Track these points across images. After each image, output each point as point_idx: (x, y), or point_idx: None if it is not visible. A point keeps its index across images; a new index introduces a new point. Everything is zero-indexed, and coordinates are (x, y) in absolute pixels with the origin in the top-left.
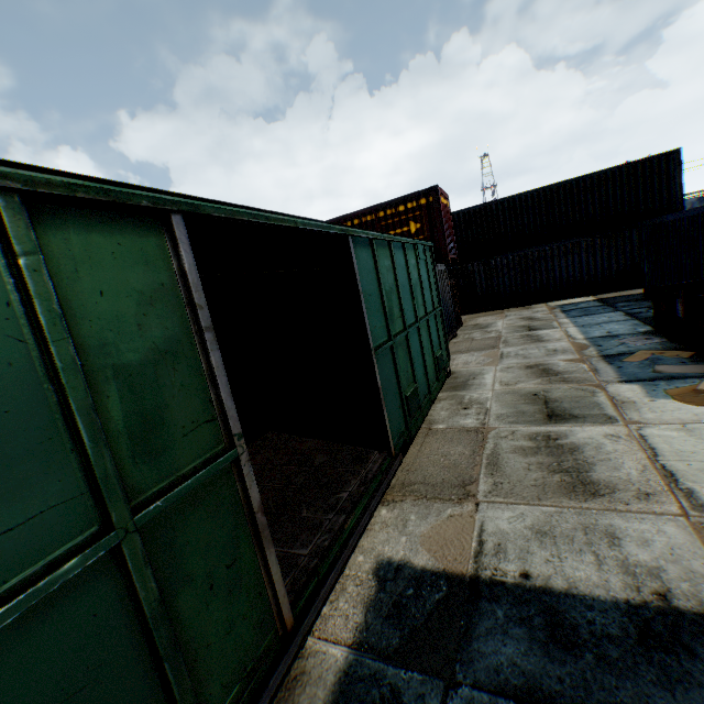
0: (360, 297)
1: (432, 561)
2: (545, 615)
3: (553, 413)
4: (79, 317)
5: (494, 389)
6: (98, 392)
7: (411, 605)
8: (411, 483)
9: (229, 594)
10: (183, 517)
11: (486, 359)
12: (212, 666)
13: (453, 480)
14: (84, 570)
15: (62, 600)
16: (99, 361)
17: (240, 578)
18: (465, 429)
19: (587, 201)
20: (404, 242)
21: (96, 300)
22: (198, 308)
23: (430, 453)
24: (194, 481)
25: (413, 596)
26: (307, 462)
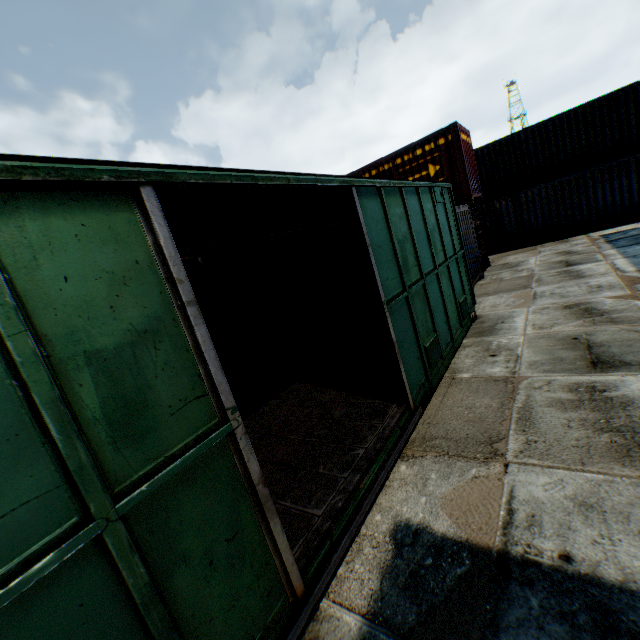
0: (368, 250)
1: (454, 528)
2: (592, 612)
3: (598, 359)
4: (42, 306)
5: (525, 334)
6: (69, 381)
7: (430, 577)
8: (433, 437)
9: (231, 567)
10: (174, 497)
11: (516, 300)
12: (216, 639)
13: (478, 435)
14: (65, 561)
15: (42, 593)
16: (68, 349)
17: (243, 550)
18: (492, 379)
19: (638, 113)
20: (417, 186)
21: (60, 287)
22: (178, 283)
23: (453, 405)
24: (183, 461)
25: (431, 567)
26: (327, 415)
